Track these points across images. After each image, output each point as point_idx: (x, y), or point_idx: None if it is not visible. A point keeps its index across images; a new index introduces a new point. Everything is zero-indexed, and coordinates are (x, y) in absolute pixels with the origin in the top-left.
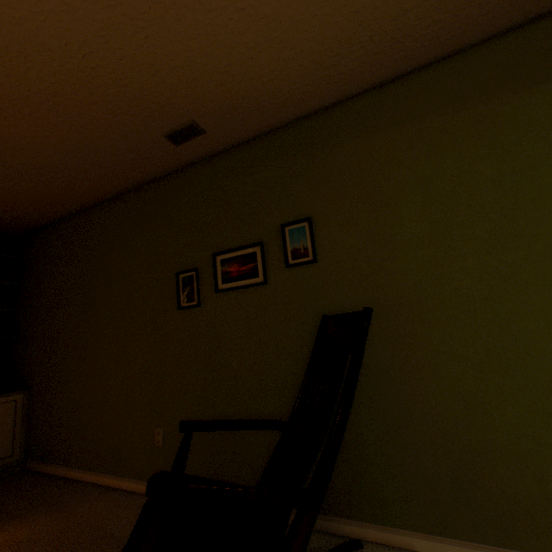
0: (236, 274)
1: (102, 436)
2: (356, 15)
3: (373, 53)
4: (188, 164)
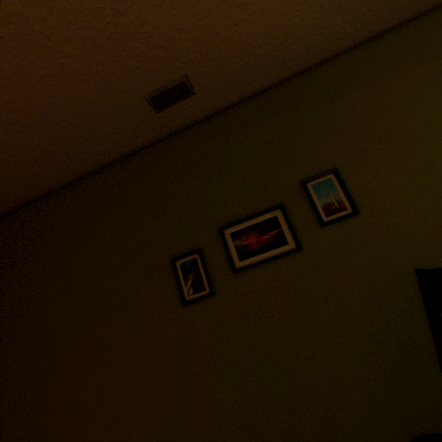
0: (256, 246)
1: None
2: None
3: None
4: (161, 137)
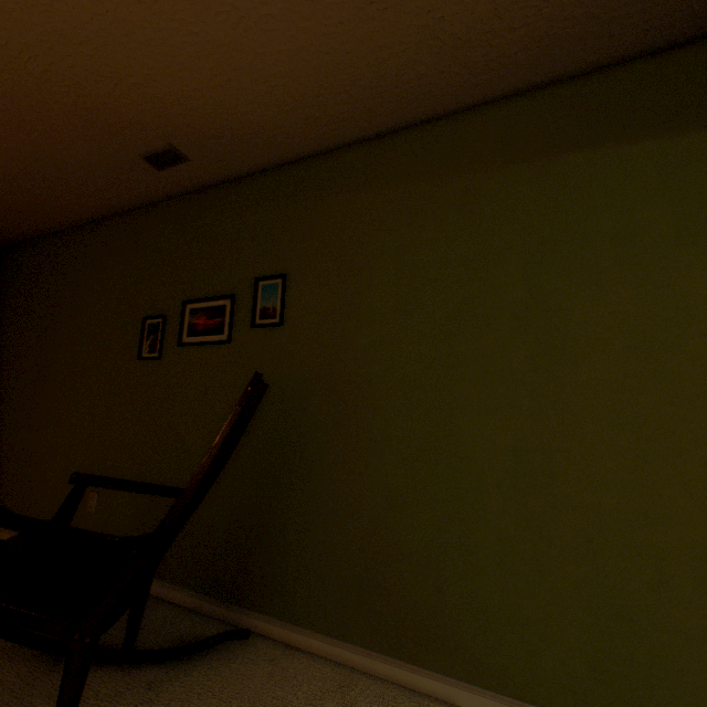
0: (203, 328)
1: (37, 494)
2: (328, 57)
3: (362, 99)
4: (179, 193)
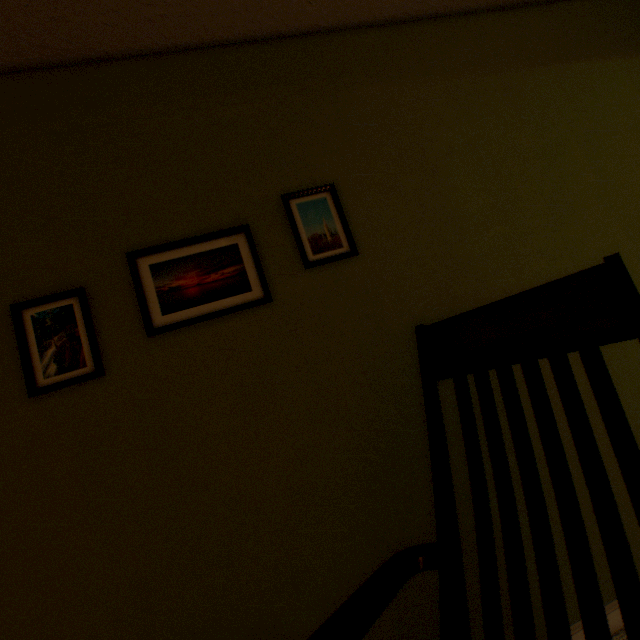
0: (198, 291)
1: None
2: None
3: None
4: (21, 63)
